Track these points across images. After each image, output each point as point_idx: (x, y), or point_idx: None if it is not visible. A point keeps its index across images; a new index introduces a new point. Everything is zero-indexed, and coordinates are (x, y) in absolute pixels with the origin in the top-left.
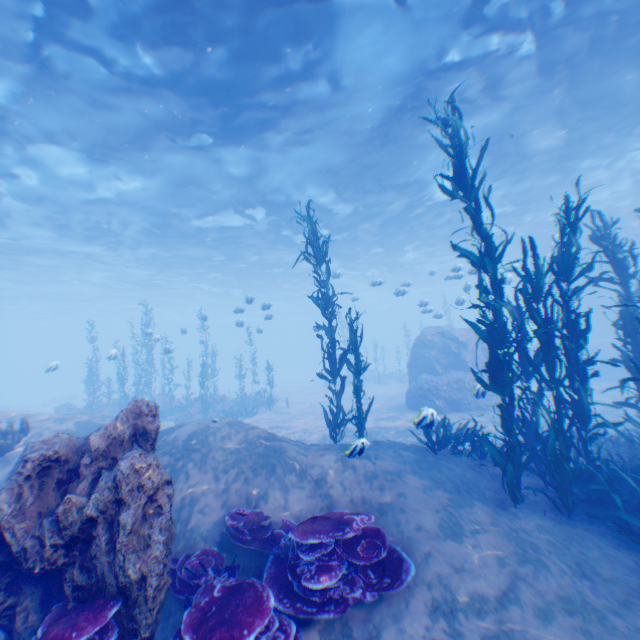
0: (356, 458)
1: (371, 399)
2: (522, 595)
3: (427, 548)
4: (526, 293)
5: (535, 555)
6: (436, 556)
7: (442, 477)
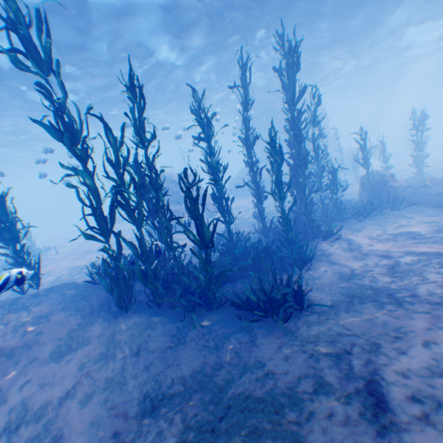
0: (14, 312)
1: (40, 257)
2: (82, 389)
3: (30, 377)
4: (109, 161)
5: (114, 350)
6: (34, 381)
7: (87, 305)
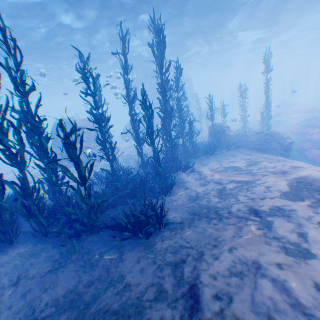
0: None
1: None
2: None
3: None
4: None
5: None
6: None
7: None
